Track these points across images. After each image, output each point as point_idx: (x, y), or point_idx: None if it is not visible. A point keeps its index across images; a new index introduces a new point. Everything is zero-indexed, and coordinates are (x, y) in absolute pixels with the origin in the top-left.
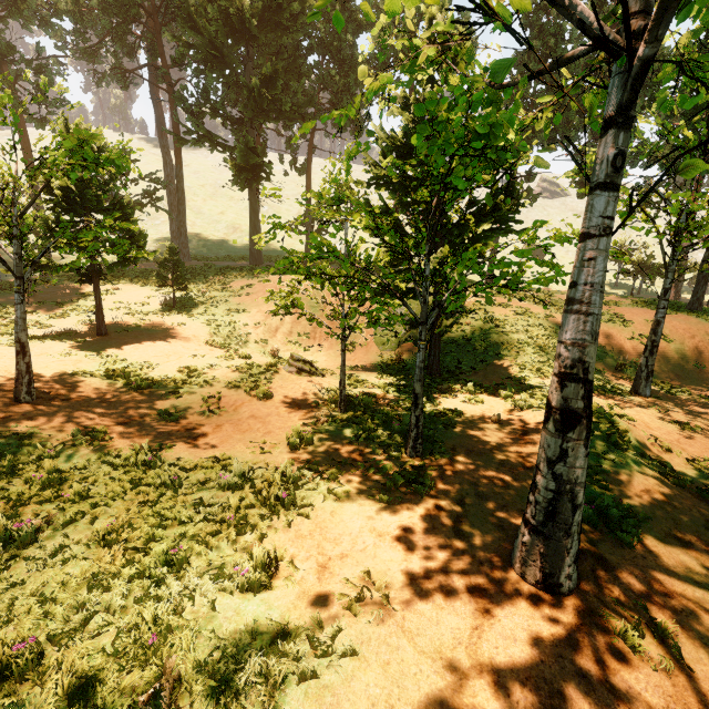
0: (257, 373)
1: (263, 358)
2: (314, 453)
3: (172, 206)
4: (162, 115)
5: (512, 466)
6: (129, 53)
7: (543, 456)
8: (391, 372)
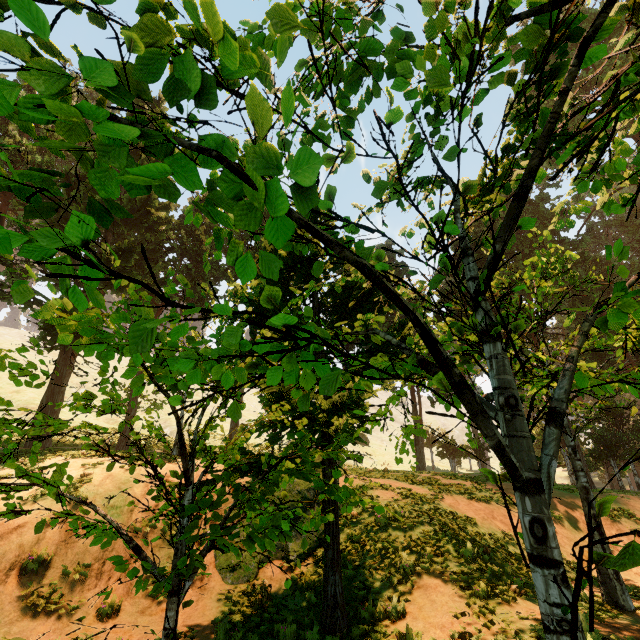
0: None
1: None
2: None
3: None
4: None
5: None
6: None
7: None
8: None
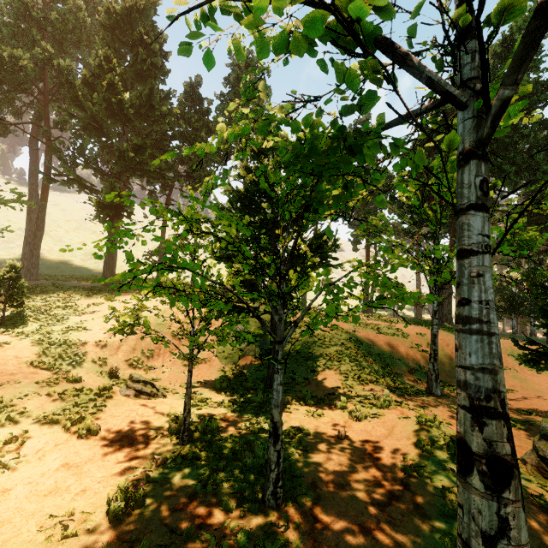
0: (85, 401)
1: (98, 378)
2: (144, 523)
3: (29, 231)
4: (37, 161)
5: (379, 501)
6: (14, 113)
7: (474, 528)
8: (234, 387)
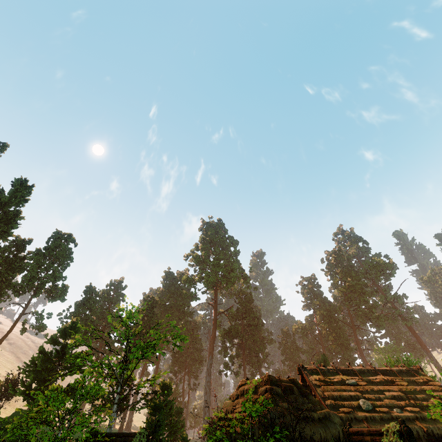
0: None
1: None
2: None
3: None
4: None
5: None
6: None
7: None
8: None
